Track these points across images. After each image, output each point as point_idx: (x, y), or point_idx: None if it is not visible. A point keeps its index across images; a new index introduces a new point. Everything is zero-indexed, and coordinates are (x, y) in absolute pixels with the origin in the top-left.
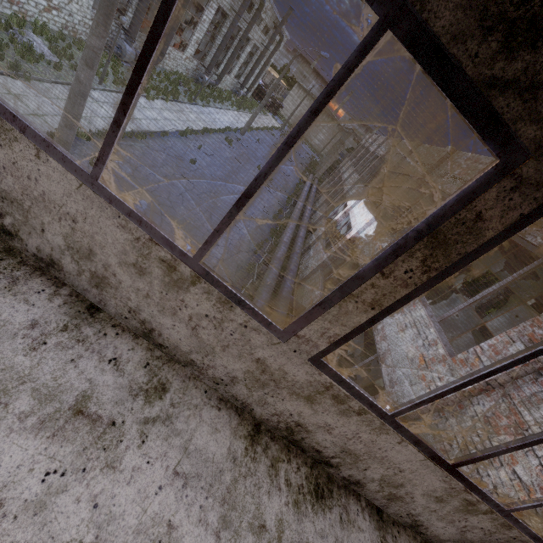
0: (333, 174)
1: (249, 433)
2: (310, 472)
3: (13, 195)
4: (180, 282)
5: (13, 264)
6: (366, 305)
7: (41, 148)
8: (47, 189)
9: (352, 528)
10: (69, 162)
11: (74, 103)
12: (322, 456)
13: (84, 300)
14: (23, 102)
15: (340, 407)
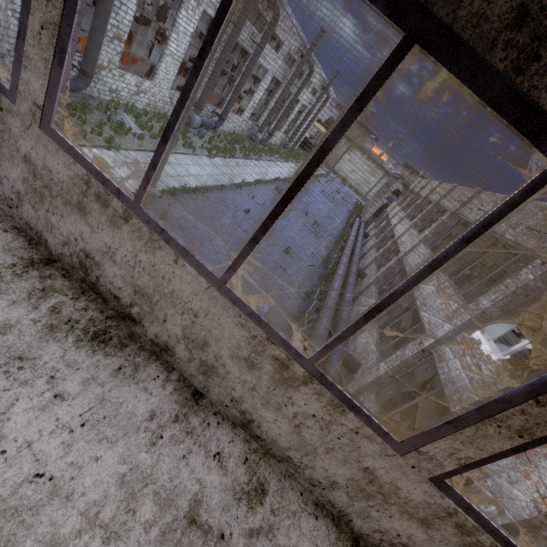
0: (380, 217)
1: None
2: None
3: (145, 290)
4: (290, 380)
5: (135, 350)
6: (511, 431)
7: (180, 255)
8: (177, 288)
9: None
10: (203, 268)
11: None
12: None
13: (189, 385)
14: (113, 168)
15: (465, 539)
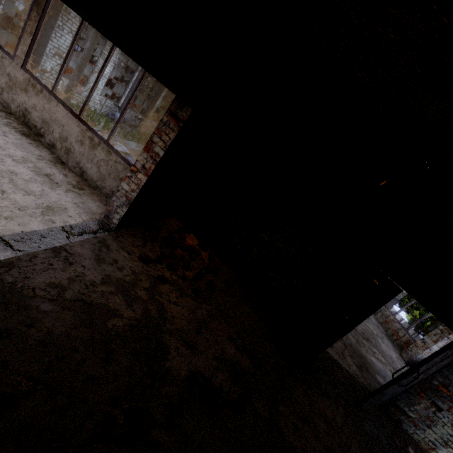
0: None
1: (4, 110)
2: (29, 133)
3: None
4: None
5: None
6: (29, 34)
7: None
8: None
9: (35, 148)
10: None
11: None
12: (38, 130)
13: None
14: None
15: (35, 91)
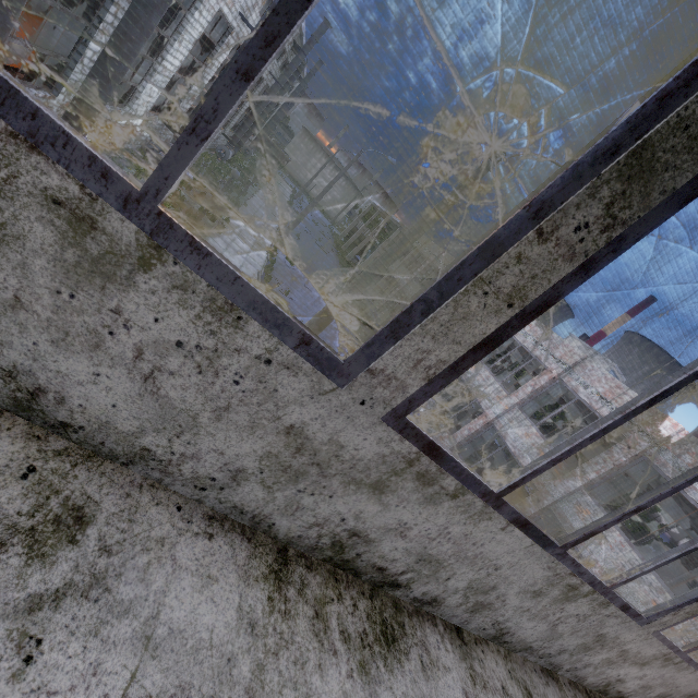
0: None
1: None
2: None
3: None
4: None
5: None
6: None
7: None
8: None
9: None
10: None
11: None
12: None
13: None
14: None
15: None
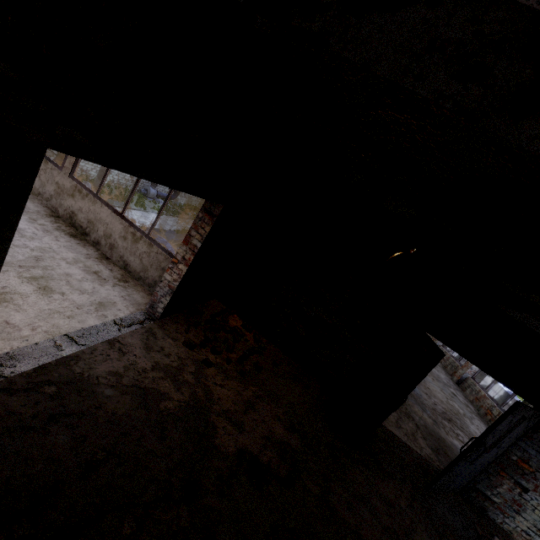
0: None
1: (53, 215)
2: (76, 233)
3: None
4: None
5: None
6: None
7: None
8: None
9: (83, 247)
10: None
11: None
12: (84, 230)
13: None
14: None
15: (82, 195)
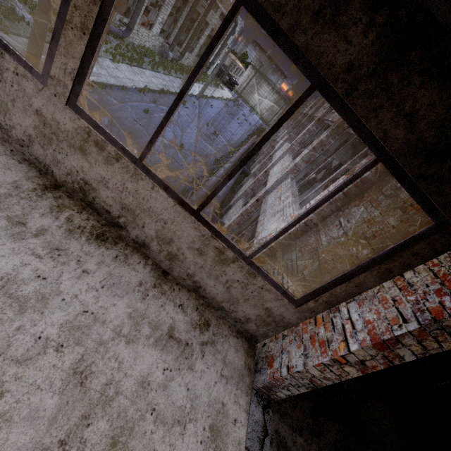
0: None
1: (45, 185)
2: (100, 226)
3: None
4: None
5: None
6: (79, 30)
7: None
8: None
9: (126, 265)
10: None
11: (34, 44)
12: (113, 218)
13: None
14: None
15: (104, 155)
